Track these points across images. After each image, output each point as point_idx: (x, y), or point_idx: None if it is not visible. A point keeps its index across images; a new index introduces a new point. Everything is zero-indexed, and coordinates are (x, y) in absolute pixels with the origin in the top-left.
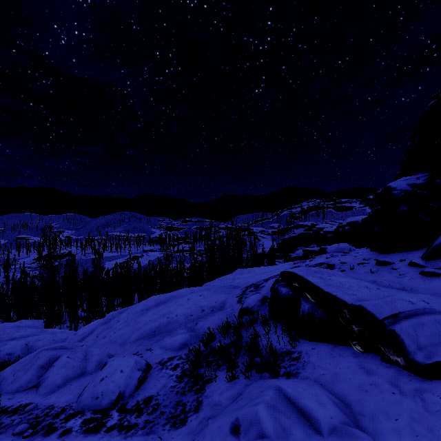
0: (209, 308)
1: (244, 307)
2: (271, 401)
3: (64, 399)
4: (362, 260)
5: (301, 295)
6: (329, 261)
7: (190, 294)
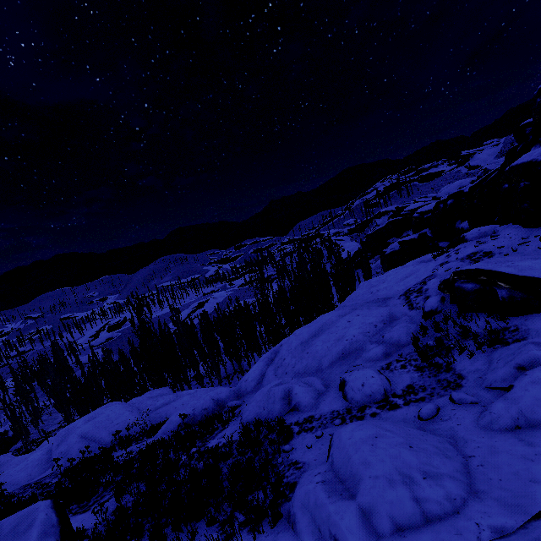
0: (380, 322)
1: (428, 310)
2: (536, 348)
3: (337, 406)
4: (520, 240)
5: (493, 285)
6: (481, 249)
7: (343, 317)
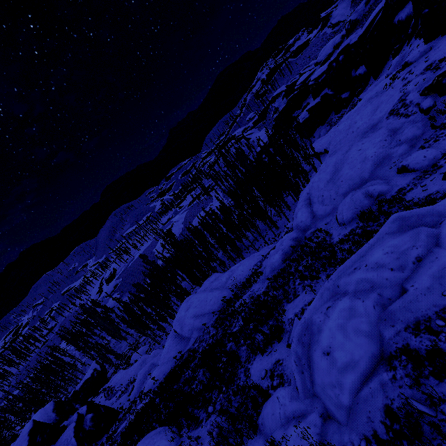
0: (386, 137)
1: (427, 108)
2: None
3: (412, 176)
4: None
5: None
6: (434, 60)
7: (349, 152)
